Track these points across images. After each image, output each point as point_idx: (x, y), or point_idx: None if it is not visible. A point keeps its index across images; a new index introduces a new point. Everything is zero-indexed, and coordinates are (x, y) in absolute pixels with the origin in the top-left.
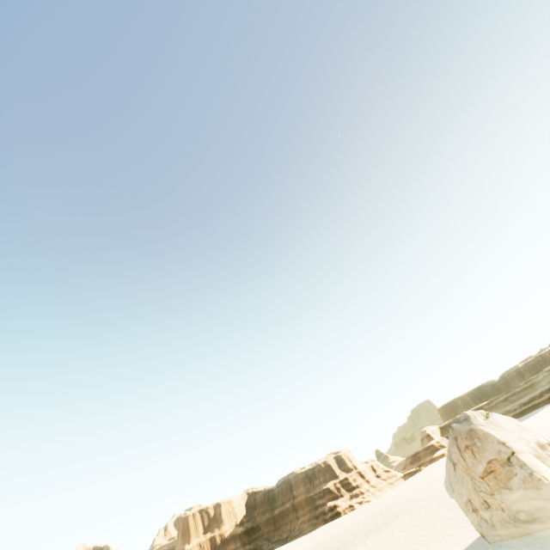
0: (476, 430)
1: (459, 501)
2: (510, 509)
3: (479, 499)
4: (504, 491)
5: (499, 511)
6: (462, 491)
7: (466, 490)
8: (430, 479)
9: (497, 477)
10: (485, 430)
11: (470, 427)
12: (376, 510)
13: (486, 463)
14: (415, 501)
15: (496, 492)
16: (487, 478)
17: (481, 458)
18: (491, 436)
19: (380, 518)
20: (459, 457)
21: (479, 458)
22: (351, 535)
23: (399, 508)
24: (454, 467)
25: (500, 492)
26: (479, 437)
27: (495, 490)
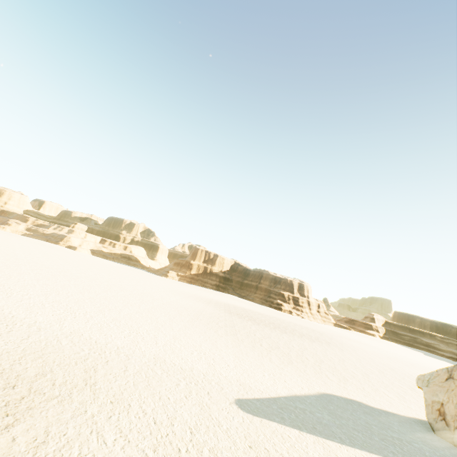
0: None
1: (427, 395)
2: None
3: (456, 412)
4: None
5: None
6: (439, 395)
7: (446, 397)
8: (358, 341)
9: None
10: None
11: None
12: (309, 327)
13: None
14: (345, 345)
15: None
16: None
17: None
18: None
19: (313, 334)
20: None
21: None
22: (289, 327)
23: (329, 339)
24: (447, 378)
25: None
26: None
27: None
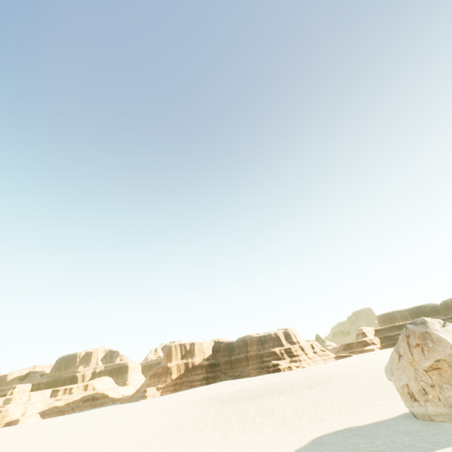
0: (431, 333)
1: (396, 383)
2: (447, 400)
3: (417, 386)
4: (445, 386)
5: (435, 399)
6: (402, 377)
7: (406, 377)
8: (359, 364)
9: (441, 374)
10: (441, 335)
11: (425, 330)
12: (310, 374)
13: (434, 361)
14: (345, 375)
15: (436, 385)
16: (431, 372)
17: (430, 356)
18: (446, 341)
19: (313, 380)
20: (407, 351)
21: (427, 356)
22: (288, 385)
23: (330, 377)
24: (399, 358)
25: (441, 386)
26: (433, 340)
27: (436, 383)
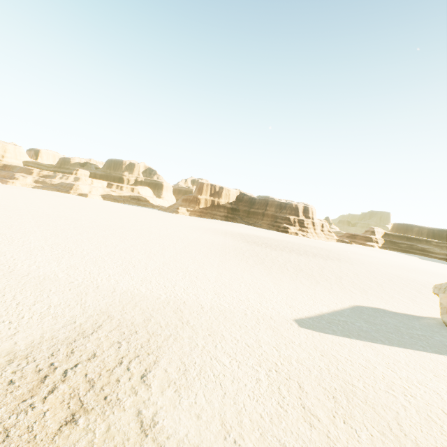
0: None
1: (443, 300)
2: None
3: None
4: None
5: None
6: None
7: None
8: (362, 254)
9: None
10: None
11: None
12: (317, 246)
13: None
14: (352, 260)
15: None
16: None
17: None
18: None
19: (323, 253)
20: None
21: None
22: (301, 249)
23: (338, 256)
24: None
25: None
26: None
27: None
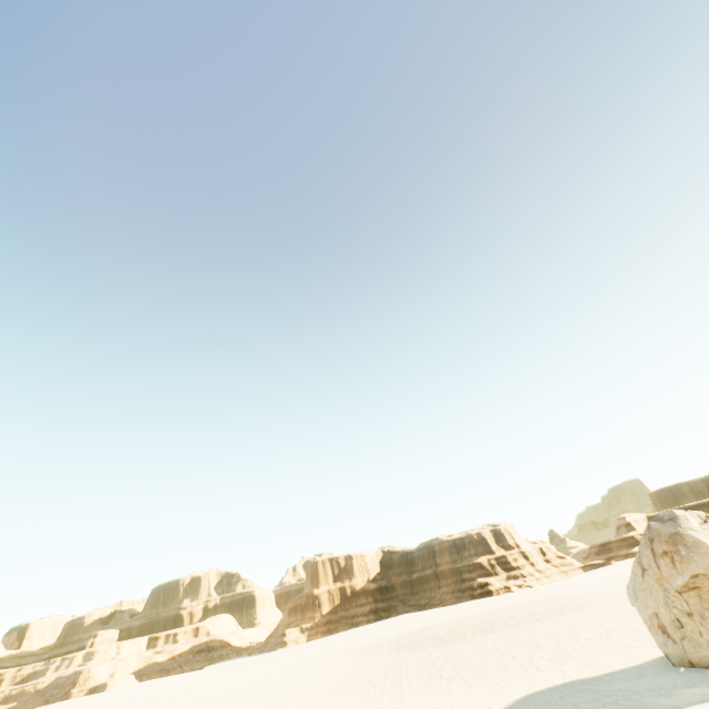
0: (684, 535)
1: (642, 612)
2: None
3: (669, 616)
4: (707, 614)
5: (695, 635)
6: (648, 603)
7: (653, 602)
8: (620, 578)
9: (701, 596)
10: (698, 537)
11: (675, 530)
12: (538, 599)
13: (689, 577)
14: (591, 599)
15: (695, 613)
16: (687, 594)
17: (683, 570)
18: (705, 546)
19: (540, 608)
20: (651, 563)
21: (680, 569)
22: (500, 618)
23: (567, 602)
24: (642, 573)
25: (702, 614)
26: (687, 545)
27: (695, 610)
